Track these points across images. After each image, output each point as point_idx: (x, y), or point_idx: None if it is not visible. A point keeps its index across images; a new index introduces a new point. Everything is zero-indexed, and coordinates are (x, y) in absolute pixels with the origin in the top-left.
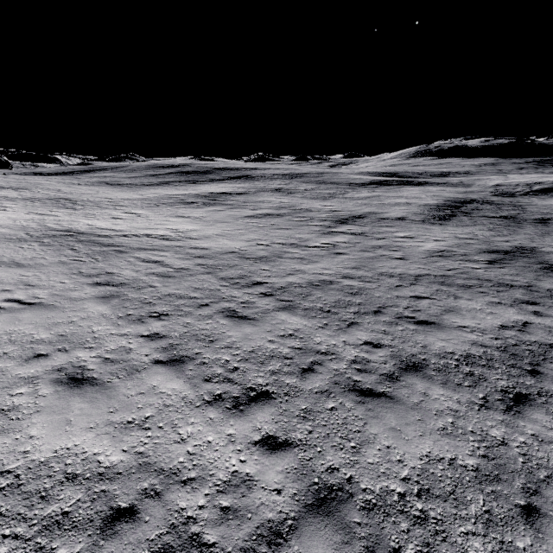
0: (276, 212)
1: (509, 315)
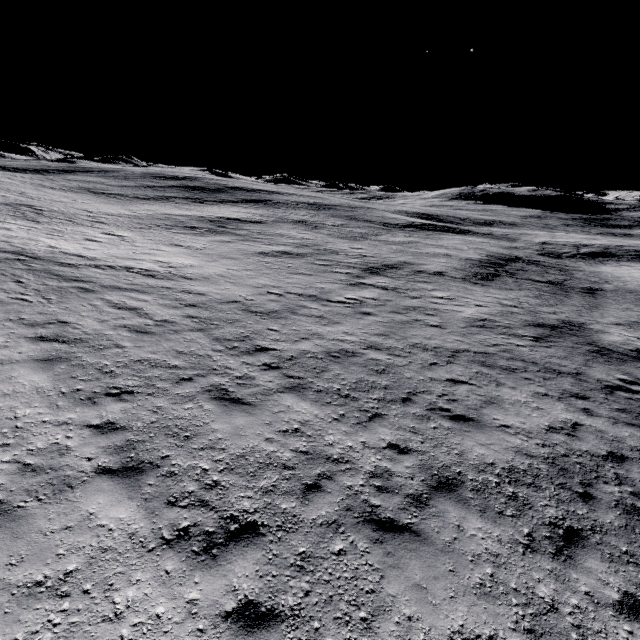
0: (295, 250)
1: (557, 413)
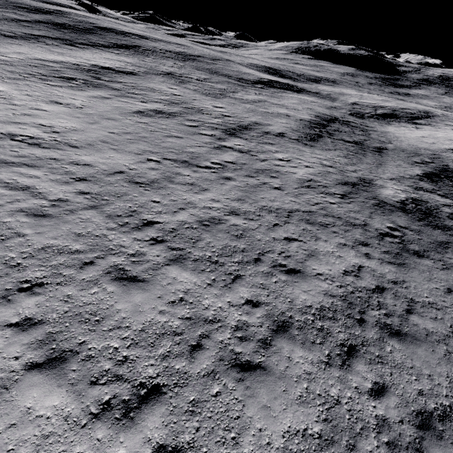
0: (167, 109)
1: (350, 259)
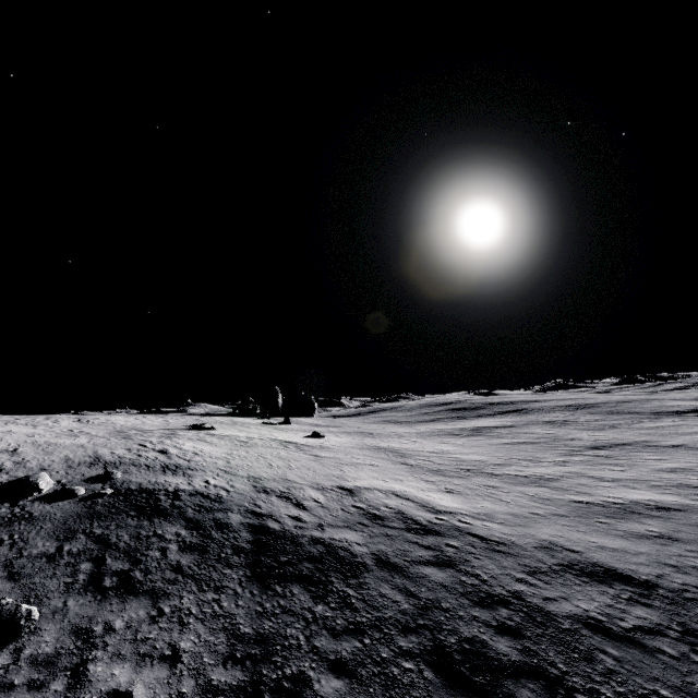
0: (532, 440)
1: (664, 497)
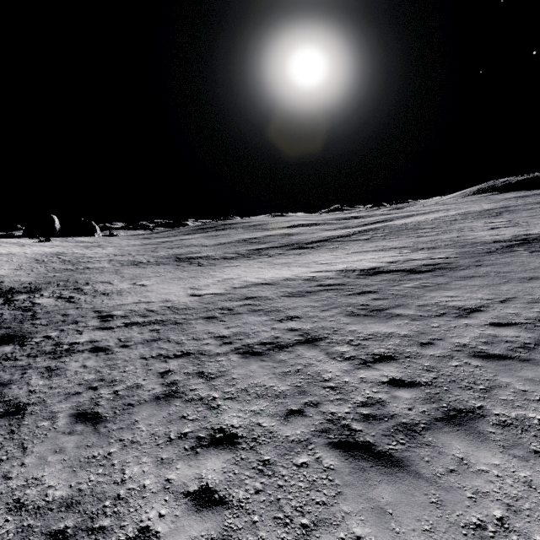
0: (165, 246)
1: (105, 265)
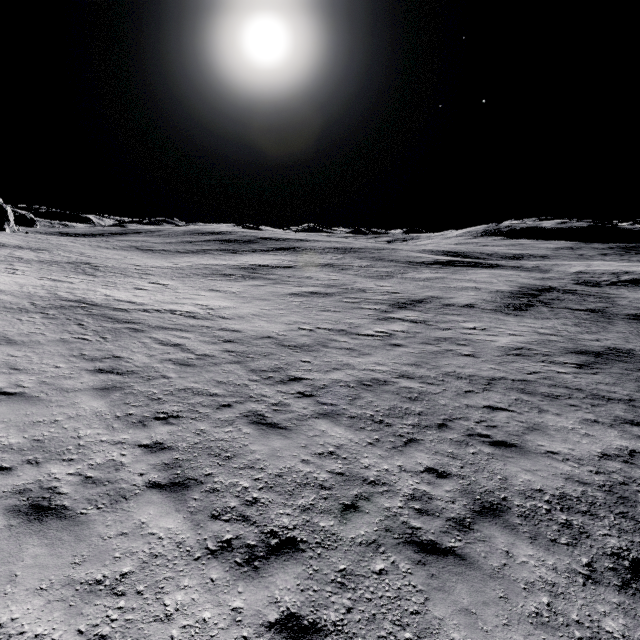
0: (324, 290)
1: (610, 439)
